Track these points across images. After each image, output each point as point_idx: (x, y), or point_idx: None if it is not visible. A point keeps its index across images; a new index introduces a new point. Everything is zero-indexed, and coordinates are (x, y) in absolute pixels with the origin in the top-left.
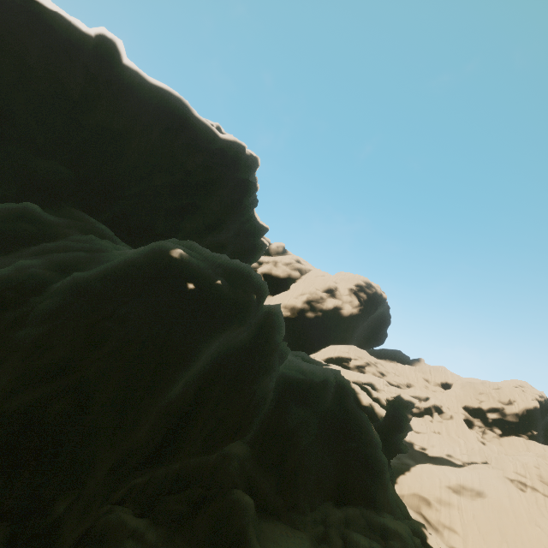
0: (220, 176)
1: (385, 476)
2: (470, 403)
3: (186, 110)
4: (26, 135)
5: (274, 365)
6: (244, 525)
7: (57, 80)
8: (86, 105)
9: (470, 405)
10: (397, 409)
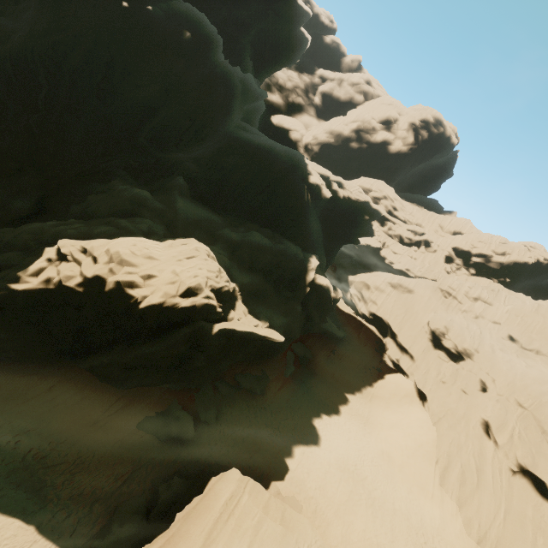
0: None
1: (309, 231)
2: (462, 246)
3: None
4: None
5: (210, 105)
6: (174, 185)
7: None
8: None
9: (461, 247)
10: (359, 210)
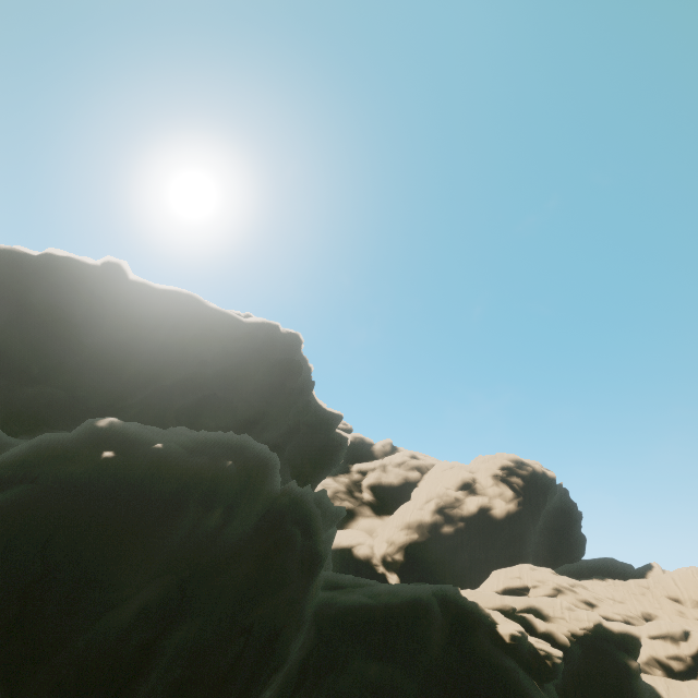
0: (246, 359)
1: None
2: None
3: (197, 303)
4: (19, 367)
5: (283, 572)
6: None
7: (59, 308)
8: (91, 325)
9: None
10: (604, 653)
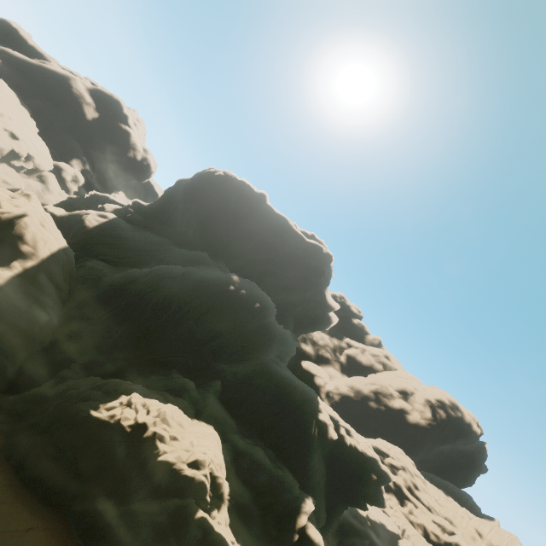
0: (296, 260)
1: (311, 468)
2: None
3: (288, 225)
4: (218, 228)
5: (258, 341)
6: (213, 385)
7: (237, 209)
8: (245, 219)
9: None
10: (366, 465)
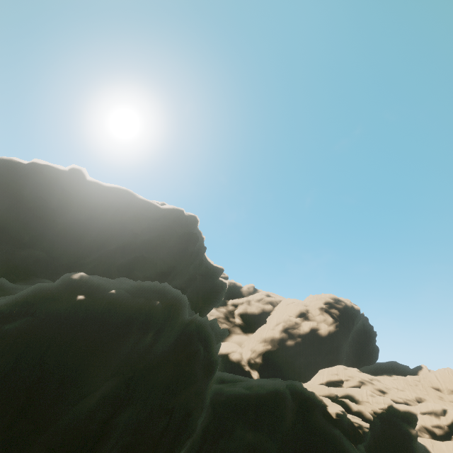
0: (162, 233)
1: None
2: None
3: (131, 195)
4: (15, 237)
5: (192, 373)
6: None
7: (41, 199)
8: (62, 210)
9: None
10: (394, 425)
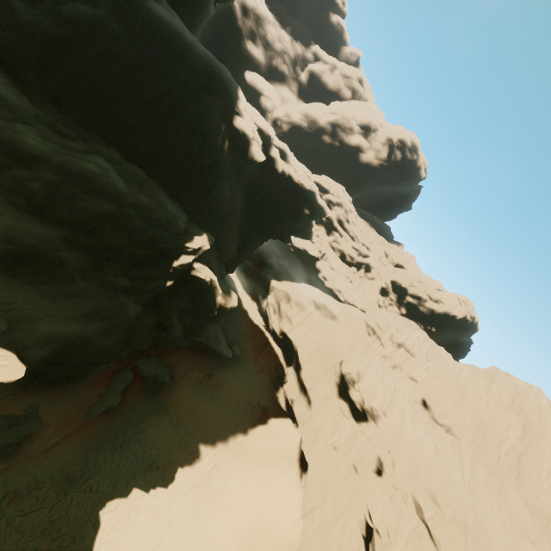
0: None
1: (215, 198)
2: (401, 281)
3: None
4: None
5: None
6: None
7: None
8: None
9: (400, 282)
10: (299, 199)
